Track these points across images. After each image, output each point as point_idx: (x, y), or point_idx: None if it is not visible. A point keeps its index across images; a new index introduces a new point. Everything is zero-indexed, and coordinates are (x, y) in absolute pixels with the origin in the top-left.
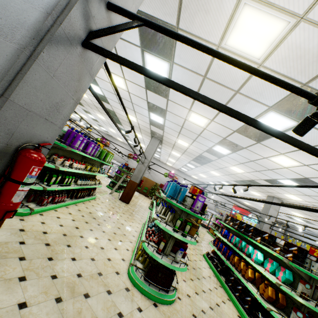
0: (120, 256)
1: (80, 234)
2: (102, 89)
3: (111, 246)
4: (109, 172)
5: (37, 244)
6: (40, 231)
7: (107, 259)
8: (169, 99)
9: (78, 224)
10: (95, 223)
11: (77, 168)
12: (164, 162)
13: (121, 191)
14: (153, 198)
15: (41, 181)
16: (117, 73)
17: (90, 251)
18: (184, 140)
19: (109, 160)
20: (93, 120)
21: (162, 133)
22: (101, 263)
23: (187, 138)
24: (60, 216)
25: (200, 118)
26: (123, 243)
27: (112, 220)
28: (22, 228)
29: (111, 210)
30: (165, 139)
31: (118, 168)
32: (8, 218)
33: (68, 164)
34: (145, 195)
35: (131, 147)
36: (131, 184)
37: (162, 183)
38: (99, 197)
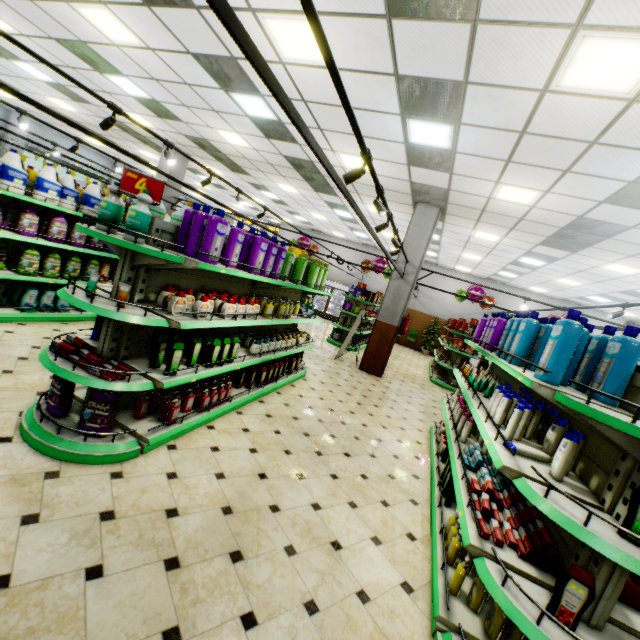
0: (396, 572)
1: (270, 498)
2: (268, 99)
3: (361, 530)
4: (327, 308)
5: (140, 567)
6: (158, 511)
7: (356, 594)
8: (482, 15)
9: (266, 462)
10: (310, 451)
11: (237, 314)
12: (448, 266)
13: (361, 347)
14: (437, 354)
15: (151, 363)
16: (290, 4)
17: (300, 566)
18: (521, 185)
19: (319, 282)
20: (275, 204)
21: (445, 184)
22: (339, 620)
23: (534, 174)
24: (220, 445)
25: (625, 48)
26: (393, 510)
27: (350, 432)
28: (110, 509)
29: (345, 403)
30: (456, 199)
31: (344, 297)
32: (80, 478)
33: (207, 310)
34: (414, 348)
35: (371, 230)
36: (382, 331)
37: (449, 316)
38: (314, 369)
